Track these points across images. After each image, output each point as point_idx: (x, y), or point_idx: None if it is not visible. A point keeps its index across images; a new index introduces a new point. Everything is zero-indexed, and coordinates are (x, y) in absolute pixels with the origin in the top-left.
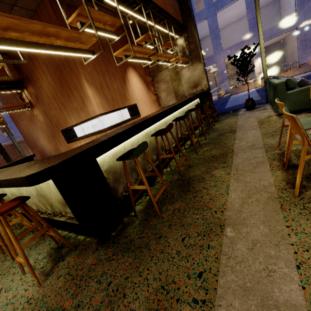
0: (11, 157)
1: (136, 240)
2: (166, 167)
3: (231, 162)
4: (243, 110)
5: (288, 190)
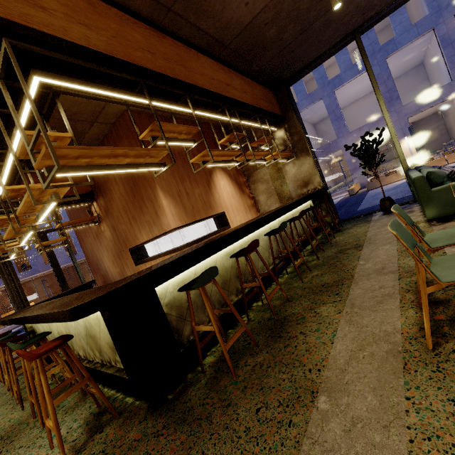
0: (71, 283)
1: (196, 408)
2: (257, 301)
3: (346, 293)
4: (379, 213)
5: (420, 340)
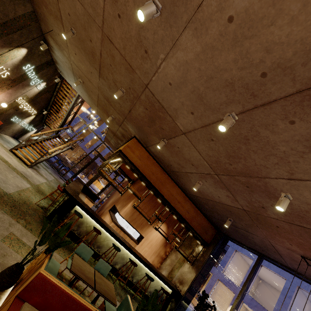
0: None
1: None
2: None
3: None
4: None
5: None
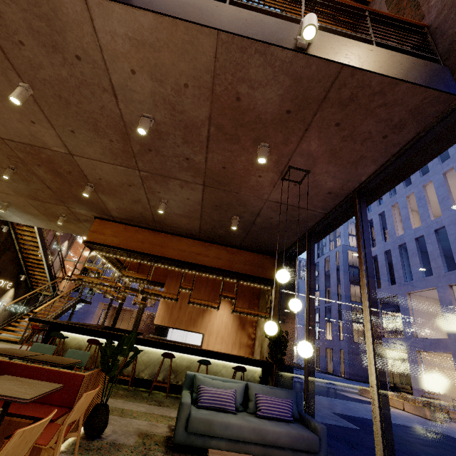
0: None
1: None
2: None
3: None
4: None
5: None
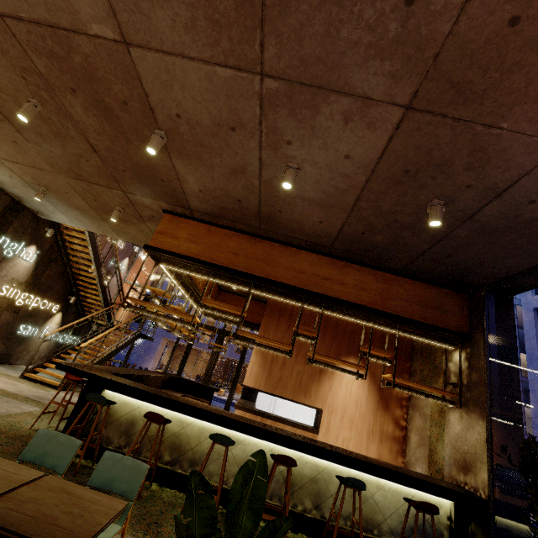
0: None
1: None
2: (161, 485)
3: None
4: None
5: None
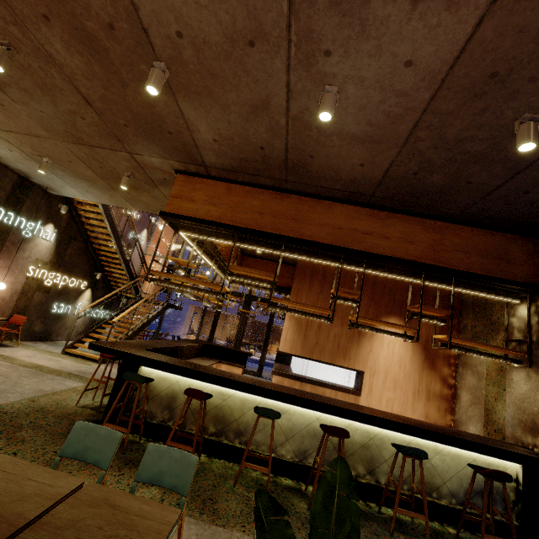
0: None
1: None
2: (209, 456)
3: None
4: None
5: None
